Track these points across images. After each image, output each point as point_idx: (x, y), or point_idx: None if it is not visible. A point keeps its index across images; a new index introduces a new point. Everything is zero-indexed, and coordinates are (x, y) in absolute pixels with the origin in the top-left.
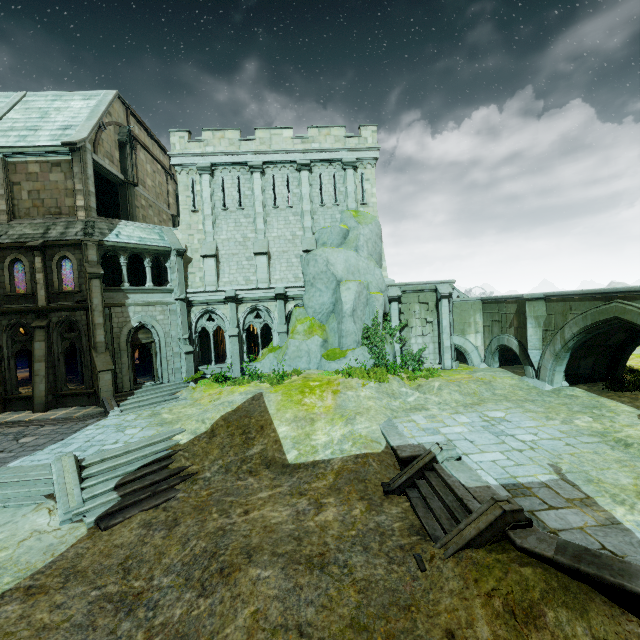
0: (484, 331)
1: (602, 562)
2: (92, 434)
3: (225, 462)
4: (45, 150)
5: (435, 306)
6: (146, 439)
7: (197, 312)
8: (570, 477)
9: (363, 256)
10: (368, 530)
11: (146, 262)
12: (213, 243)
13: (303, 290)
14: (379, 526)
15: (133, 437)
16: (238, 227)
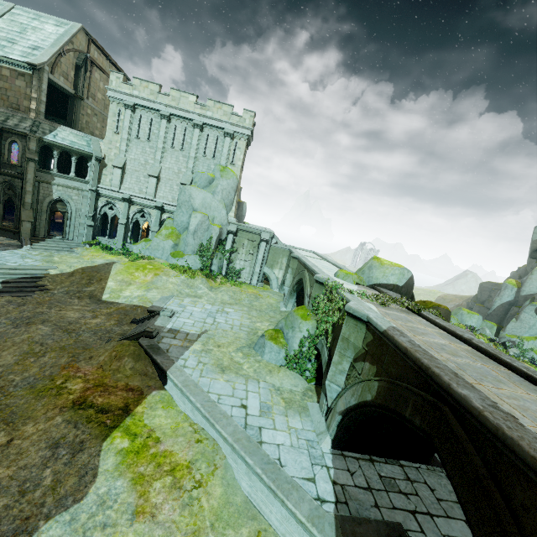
0: (285, 270)
1: (157, 351)
2: (5, 255)
3: (69, 289)
4: (15, 63)
5: (258, 245)
6: (32, 266)
7: (103, 201)
8: (204, 335)
9: (217, 199)
10: (105, 329)
11: (73, 159)
12: (123, 159)
13: (175, 208)
14: (111, 330)
15: (26, 263)
16: (143, 153)
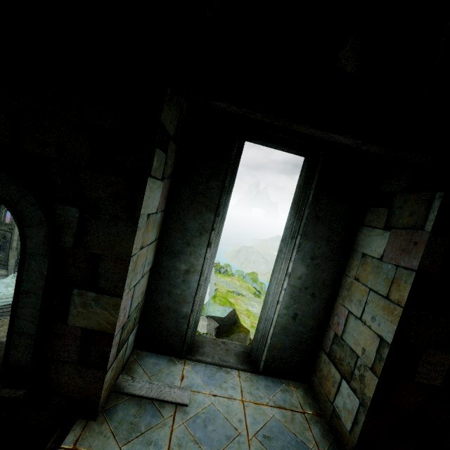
0: None
1: None
2: None
3: None
4: None
5: None
6: (11, 295)
7: None
8: None
9: None
10: None
11: None
12: None
13: None
14: None
15: (8, 292)
16: None
